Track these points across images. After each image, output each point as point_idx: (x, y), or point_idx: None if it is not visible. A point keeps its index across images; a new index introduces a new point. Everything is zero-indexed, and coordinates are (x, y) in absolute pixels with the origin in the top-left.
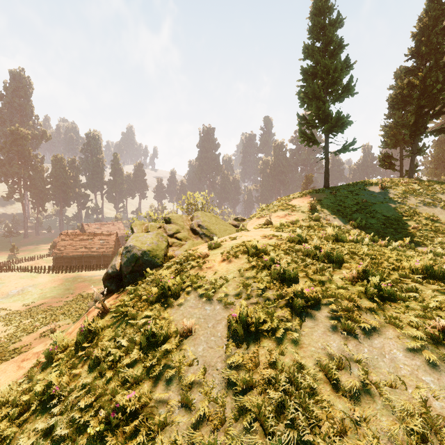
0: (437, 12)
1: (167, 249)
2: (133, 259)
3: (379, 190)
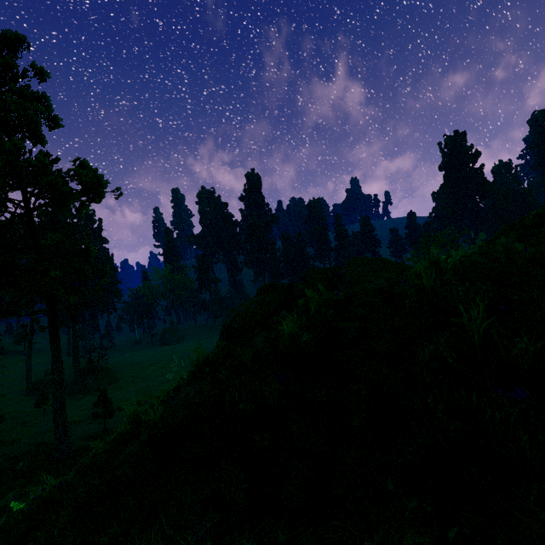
0: None
1: (273, 314)
2: (225, 328)
3: None
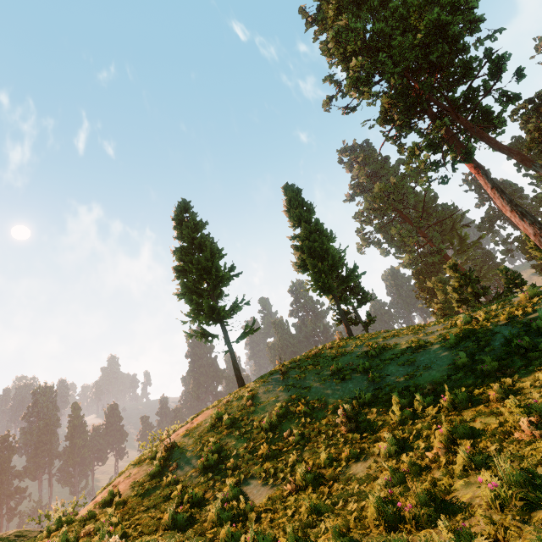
0: (292, 194)
1: None
2: None
3: (279, 377)
